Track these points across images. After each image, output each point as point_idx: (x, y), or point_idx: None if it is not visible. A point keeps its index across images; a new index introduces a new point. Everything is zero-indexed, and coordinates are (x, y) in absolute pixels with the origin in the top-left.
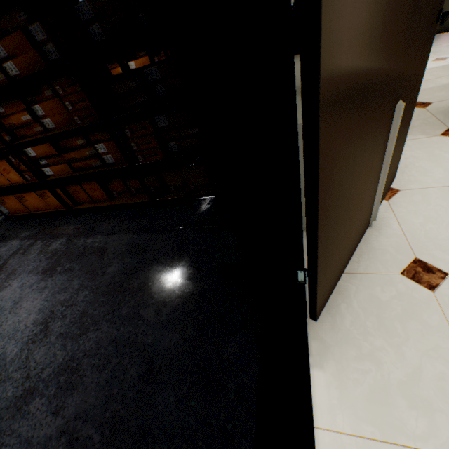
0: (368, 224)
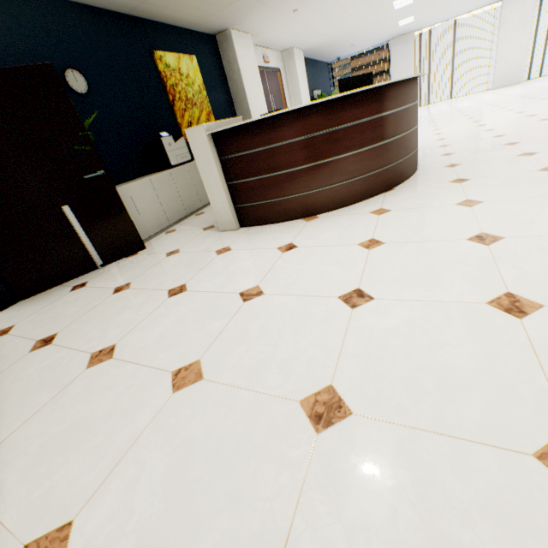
0: (97, 267)
